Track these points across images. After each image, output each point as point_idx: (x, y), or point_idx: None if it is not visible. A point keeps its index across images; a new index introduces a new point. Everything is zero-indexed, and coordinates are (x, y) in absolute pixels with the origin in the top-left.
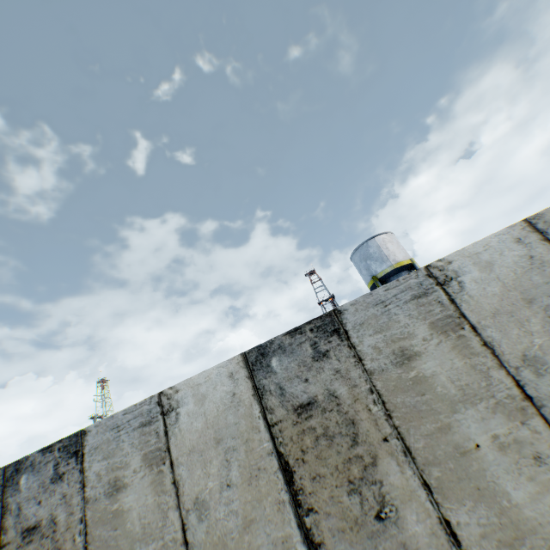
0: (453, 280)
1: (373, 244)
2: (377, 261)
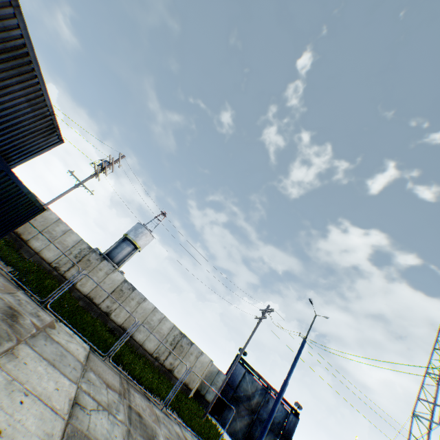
0: (48, 211)
1: (143, 229)
2: (134, 233)
